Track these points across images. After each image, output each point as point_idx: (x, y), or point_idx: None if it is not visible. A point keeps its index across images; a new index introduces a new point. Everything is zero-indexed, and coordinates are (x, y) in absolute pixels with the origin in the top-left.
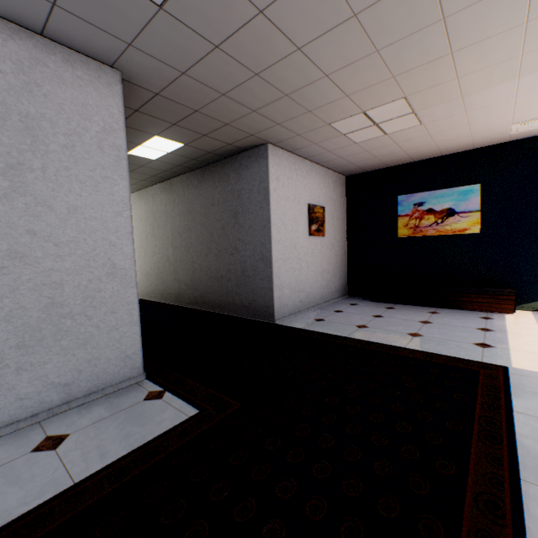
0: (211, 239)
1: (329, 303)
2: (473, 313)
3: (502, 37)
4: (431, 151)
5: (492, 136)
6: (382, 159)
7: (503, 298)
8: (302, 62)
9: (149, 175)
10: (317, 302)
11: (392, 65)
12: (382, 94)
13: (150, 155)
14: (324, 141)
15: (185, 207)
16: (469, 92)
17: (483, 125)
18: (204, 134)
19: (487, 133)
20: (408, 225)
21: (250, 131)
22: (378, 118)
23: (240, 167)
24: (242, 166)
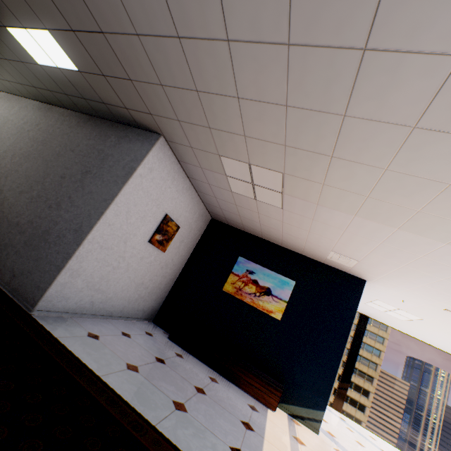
0: (41, 180)
1: (126, 319)
2: (245, 397)
3: (366, 170)
4: (277, 237)
5: (316, 252)
6: (243, 220)
7: (273, 390)
8: (225, 61)
9: (29, 81)
10: (113, 312)
11: (289, 132)
12: (270, 156)
13: (36, 54)
14: (209, 170)
15: (44, 135)
16: (324, 203)
17: (317, 239)
18: (104, 74)
19: (316, 247)
20: (235, 284)
21: (150, 107)
22: (257, 179)
23: (125, 137)
24: (127, 138)
